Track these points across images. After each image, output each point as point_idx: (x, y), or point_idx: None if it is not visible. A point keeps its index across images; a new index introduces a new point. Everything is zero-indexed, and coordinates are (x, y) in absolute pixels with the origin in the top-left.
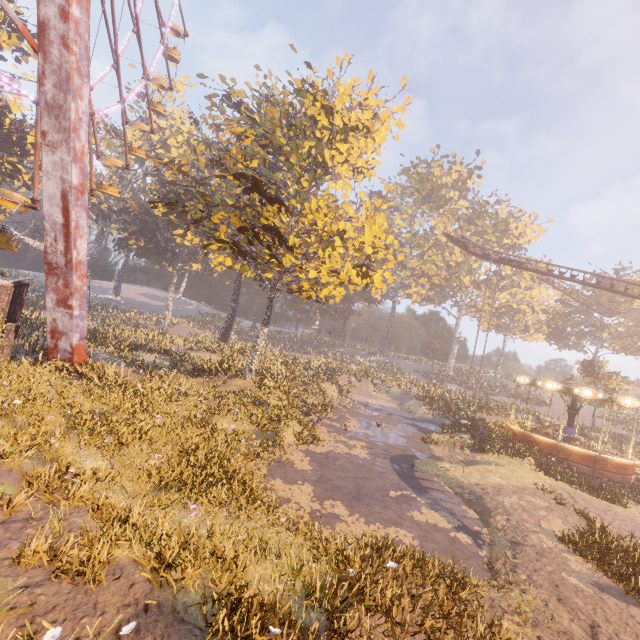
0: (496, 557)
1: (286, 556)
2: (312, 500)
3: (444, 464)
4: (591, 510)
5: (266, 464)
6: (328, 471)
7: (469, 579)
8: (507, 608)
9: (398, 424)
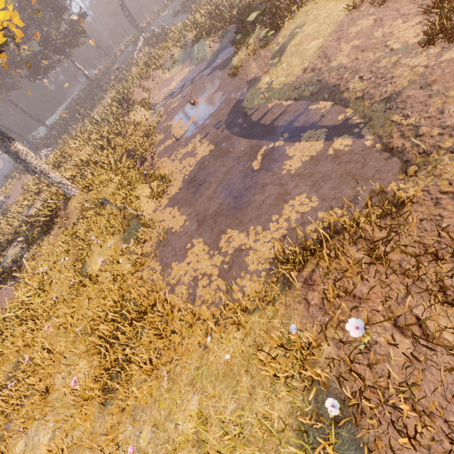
0: (386, 134)
1: (247, 406)
2: (211, 255)
3: (264, 81)
4: None
5: (154, 258)
6: (198, 203)
7: (411, 211)
8: (450, 187)
9: (204, 83)
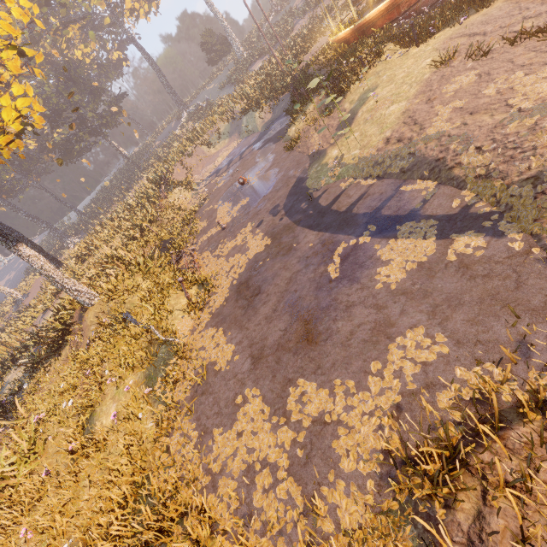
0: None
1: None
2: (274, 425)
3: (331, 155)
4: (511, 23)
5: (189, 413)
6: (251, 326)
7: None
8: None
9: (255, 158)
